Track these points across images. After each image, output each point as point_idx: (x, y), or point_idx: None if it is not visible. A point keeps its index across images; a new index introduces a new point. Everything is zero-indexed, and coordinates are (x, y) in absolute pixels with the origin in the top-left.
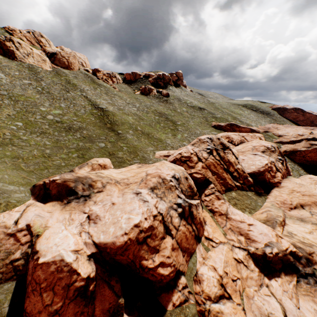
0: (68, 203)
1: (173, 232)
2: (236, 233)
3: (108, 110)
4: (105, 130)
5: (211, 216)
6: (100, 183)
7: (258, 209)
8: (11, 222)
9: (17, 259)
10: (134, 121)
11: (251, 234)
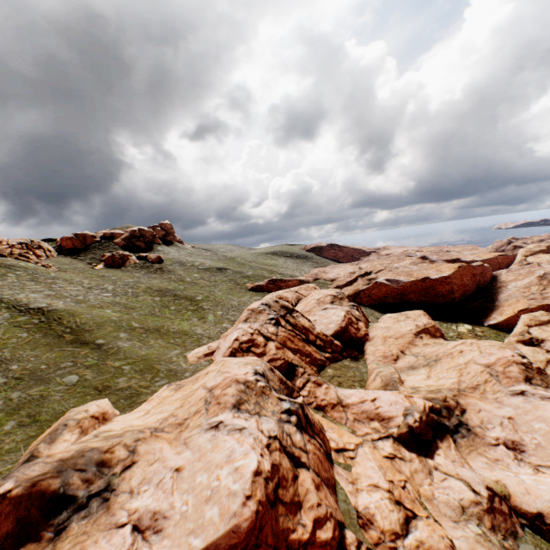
0: (60, 533)
1: (304, 459)
2: (365, 422)
3: (56, 308)
4: (65, 347)
5: (323, 416)
6: (123, 448)
7: (367, 378)
8: None
9: None
10: (121, 315)
11: (382, 411)
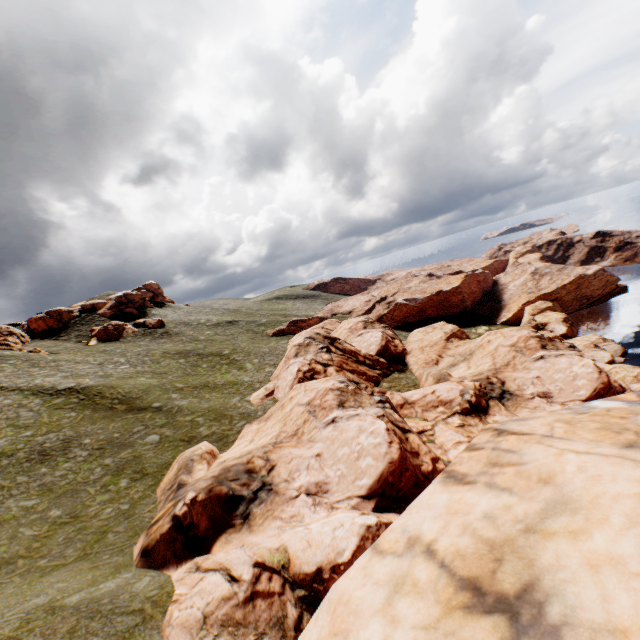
0: (247, 517)
1: (407, 427)
2: (432, 410)
3: (89, 384)
4: (125, 416)
5: None
6: (259, 459)
7: (418, 382)
8: (225, 587)
9: (299, 617)
10: (158, 380)
11: (443, 398)
